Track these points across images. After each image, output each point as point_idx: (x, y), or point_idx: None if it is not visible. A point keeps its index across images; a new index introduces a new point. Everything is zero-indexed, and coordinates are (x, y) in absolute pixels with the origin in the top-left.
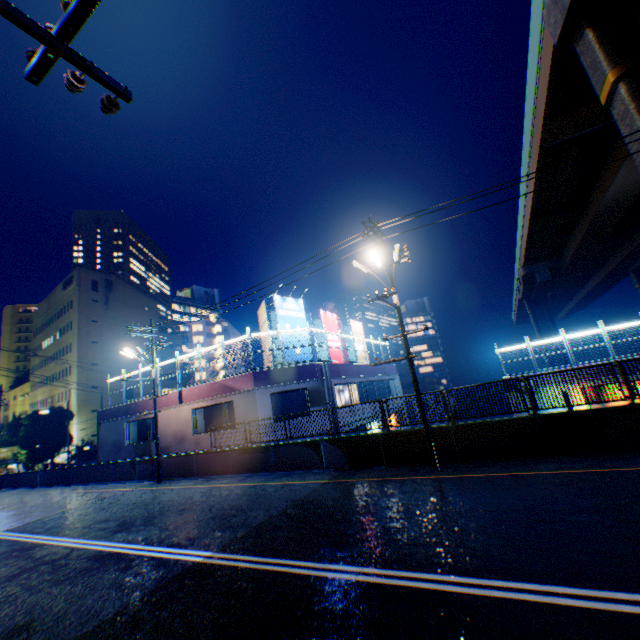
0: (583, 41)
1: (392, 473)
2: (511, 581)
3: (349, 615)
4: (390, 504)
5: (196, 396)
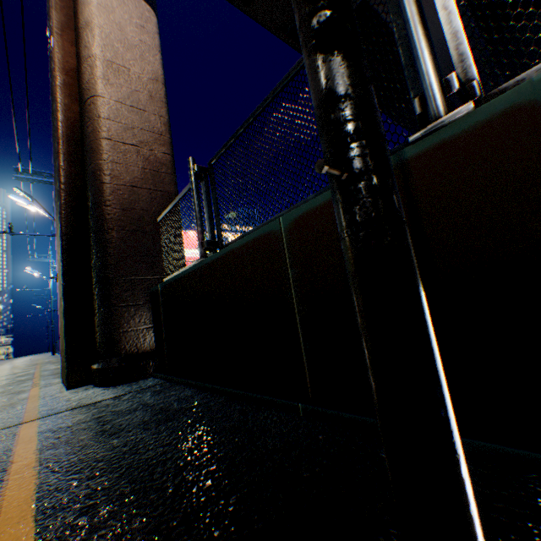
0: None
1: (54, 361)
2: None
3: None
4: None
5: None
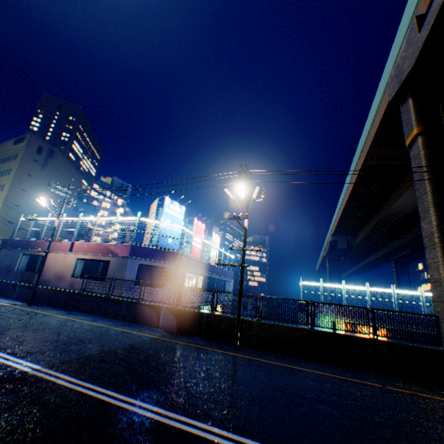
0: (406, 105)
1: (205, 343)
2: (258, 442)
3: (125, 442)
4: (194, 364)
5: (84, 249)
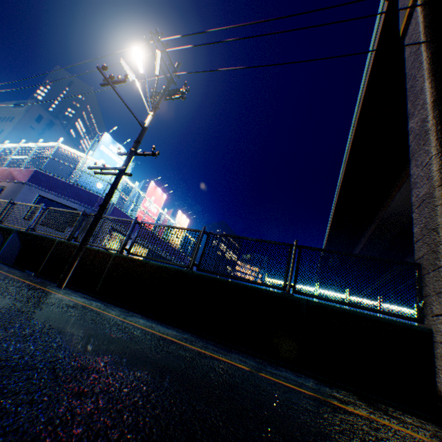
0: None
1: (16, 272)
2: None
3: None
4: None
5: None
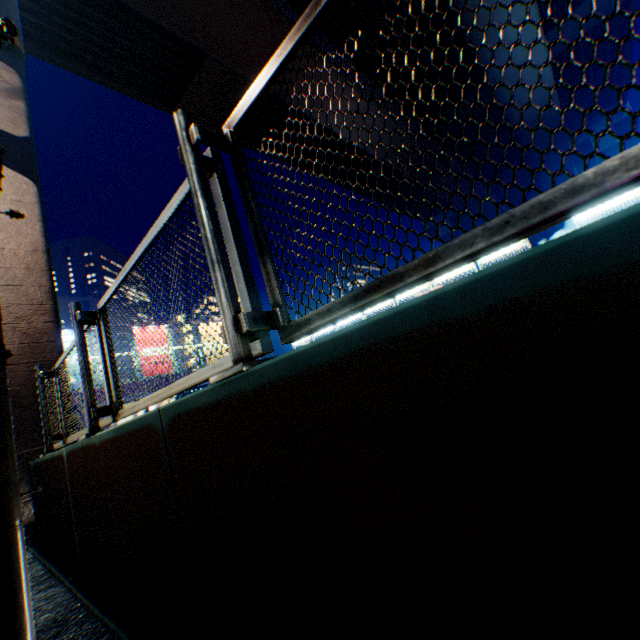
0: None
1: None
2: None
3: None
4: None
5: None
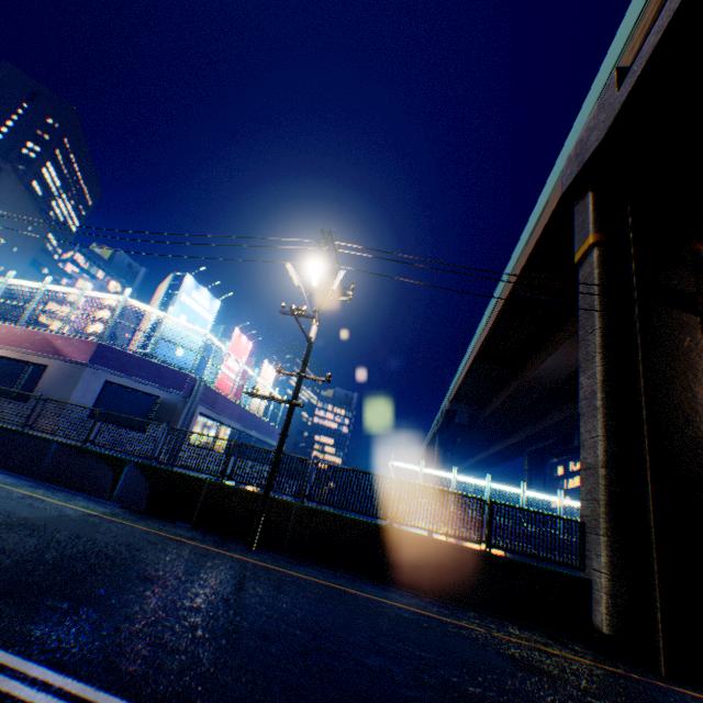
0: (583, 201)
1: (193, 535)
2: None
3: None
4: (147, 566)
5: None
